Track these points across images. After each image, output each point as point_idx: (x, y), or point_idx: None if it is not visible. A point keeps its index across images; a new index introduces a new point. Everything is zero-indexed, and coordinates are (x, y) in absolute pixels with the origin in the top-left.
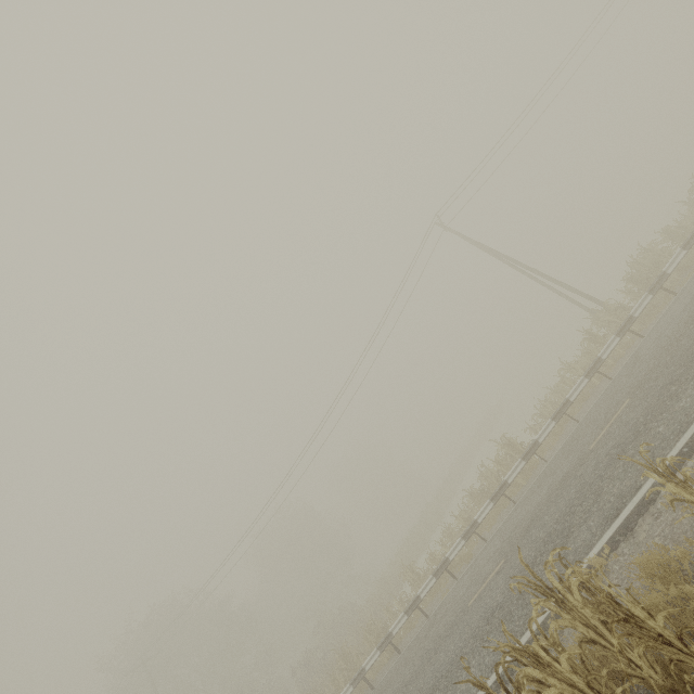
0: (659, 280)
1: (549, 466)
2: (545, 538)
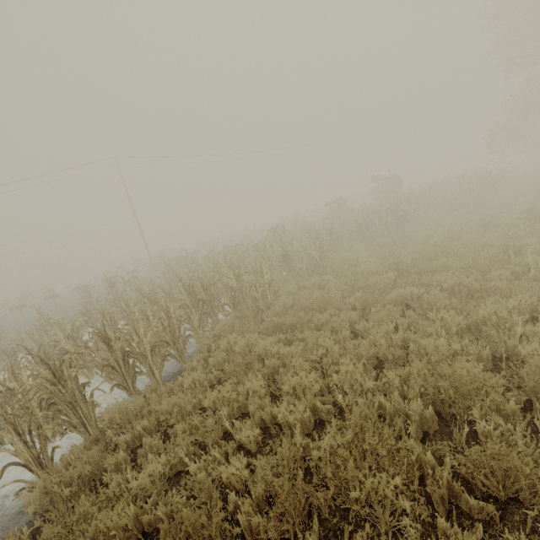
0: (156, 264)
1: (52, 306)
2: (12, 327)
